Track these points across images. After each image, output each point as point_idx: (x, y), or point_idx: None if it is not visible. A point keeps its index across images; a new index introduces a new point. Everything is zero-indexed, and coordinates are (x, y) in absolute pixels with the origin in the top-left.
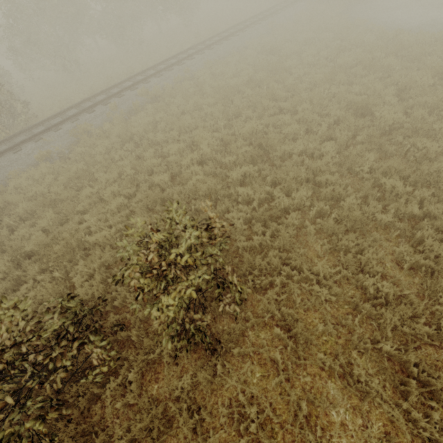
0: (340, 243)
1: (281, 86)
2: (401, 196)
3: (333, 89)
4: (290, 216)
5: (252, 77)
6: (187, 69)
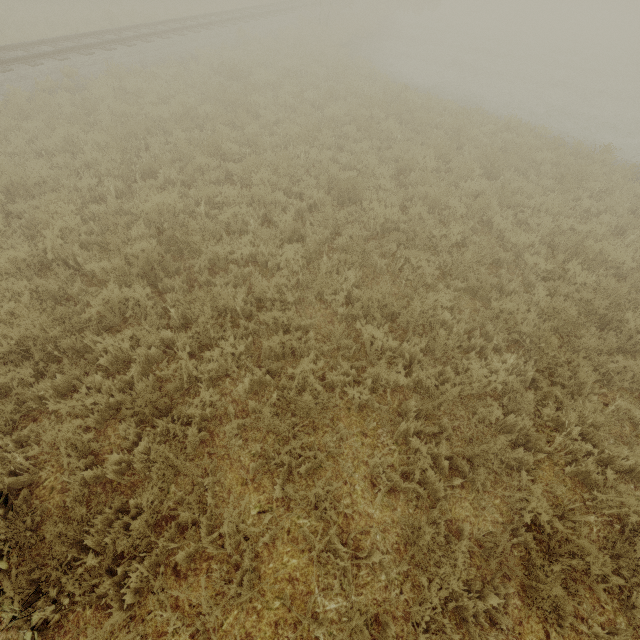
0: (276, 461)
1: (238, 134)
2: (385, 351)
3: (313, 154)
4: (195, 400)
5: (191, 109)
6: (71, 70)
